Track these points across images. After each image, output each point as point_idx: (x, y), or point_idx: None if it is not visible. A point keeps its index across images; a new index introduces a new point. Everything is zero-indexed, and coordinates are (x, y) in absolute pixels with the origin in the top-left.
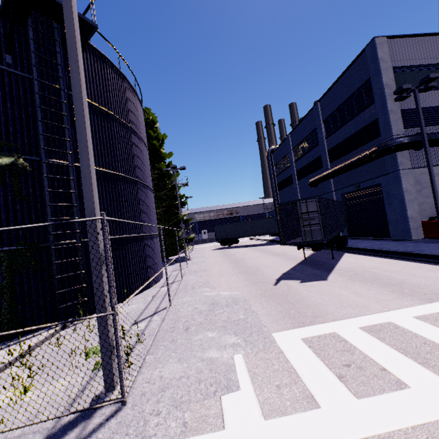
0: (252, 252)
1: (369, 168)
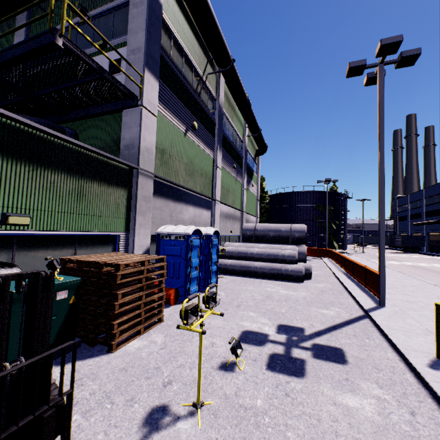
0: (376, 249)
1: (437, 225)
